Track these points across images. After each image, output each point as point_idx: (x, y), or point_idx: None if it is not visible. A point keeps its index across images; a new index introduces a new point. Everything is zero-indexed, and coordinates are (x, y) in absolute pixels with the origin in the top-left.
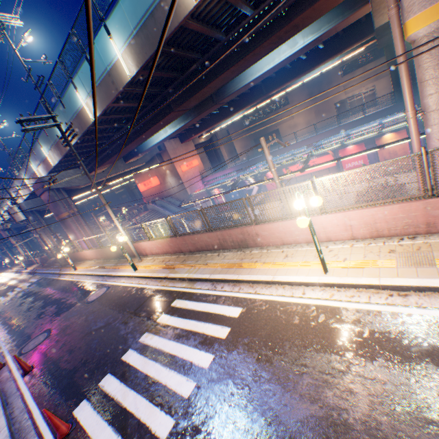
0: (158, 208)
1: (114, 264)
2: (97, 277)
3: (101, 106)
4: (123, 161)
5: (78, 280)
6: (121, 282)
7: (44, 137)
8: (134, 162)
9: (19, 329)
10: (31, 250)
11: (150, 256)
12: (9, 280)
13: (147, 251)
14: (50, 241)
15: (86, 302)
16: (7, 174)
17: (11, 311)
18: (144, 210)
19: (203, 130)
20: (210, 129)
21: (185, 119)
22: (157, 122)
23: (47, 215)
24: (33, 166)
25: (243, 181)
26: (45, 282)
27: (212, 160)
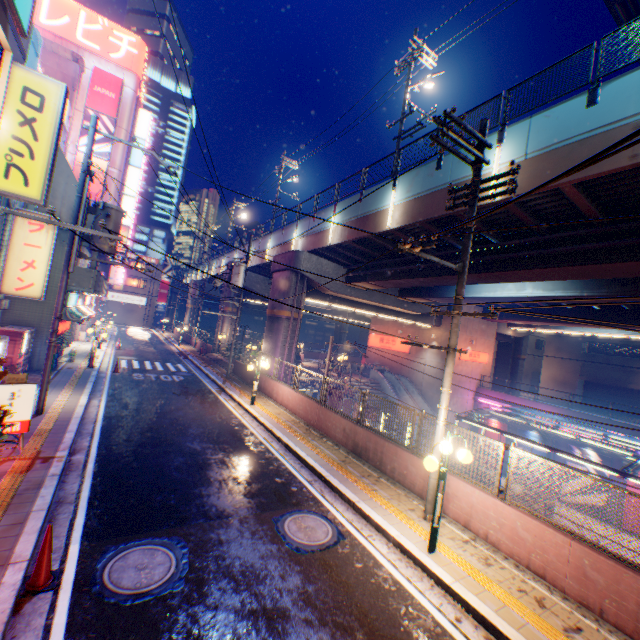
0: (387, 385)
1: (336, 457)
2: (296, 460)
3: (537, 180)
4: (396, 292)
5: (253, 432)
6: (377, 547)
7: (351, 202)
8: (408, 302)
9: (130, 463)
10: (195, 325)
11: (454, 522)
12: (155, 342)
13: (450, 502)
14: (229, 330)
15: (280, 531)
16: (253, 230)
17: (137, 398)
18: (359, 373)
19: (540, 320)
20: (550, 325)
21: (588, 286)
22: (590, 261)
23: (249, 299)
24: (296, 233)
25: (568, 444)
26: (197, 384)
27: (499, 367)
